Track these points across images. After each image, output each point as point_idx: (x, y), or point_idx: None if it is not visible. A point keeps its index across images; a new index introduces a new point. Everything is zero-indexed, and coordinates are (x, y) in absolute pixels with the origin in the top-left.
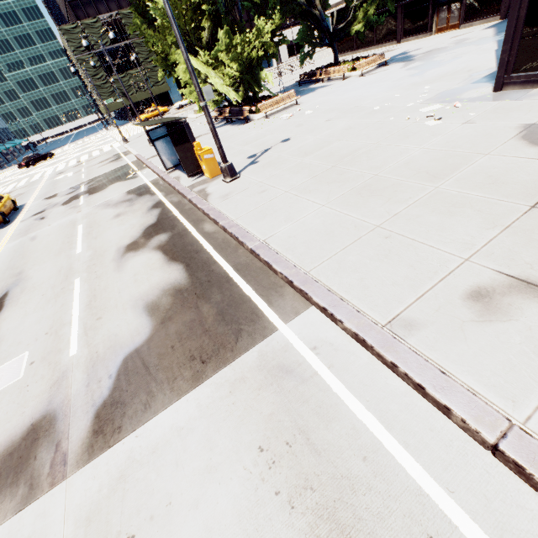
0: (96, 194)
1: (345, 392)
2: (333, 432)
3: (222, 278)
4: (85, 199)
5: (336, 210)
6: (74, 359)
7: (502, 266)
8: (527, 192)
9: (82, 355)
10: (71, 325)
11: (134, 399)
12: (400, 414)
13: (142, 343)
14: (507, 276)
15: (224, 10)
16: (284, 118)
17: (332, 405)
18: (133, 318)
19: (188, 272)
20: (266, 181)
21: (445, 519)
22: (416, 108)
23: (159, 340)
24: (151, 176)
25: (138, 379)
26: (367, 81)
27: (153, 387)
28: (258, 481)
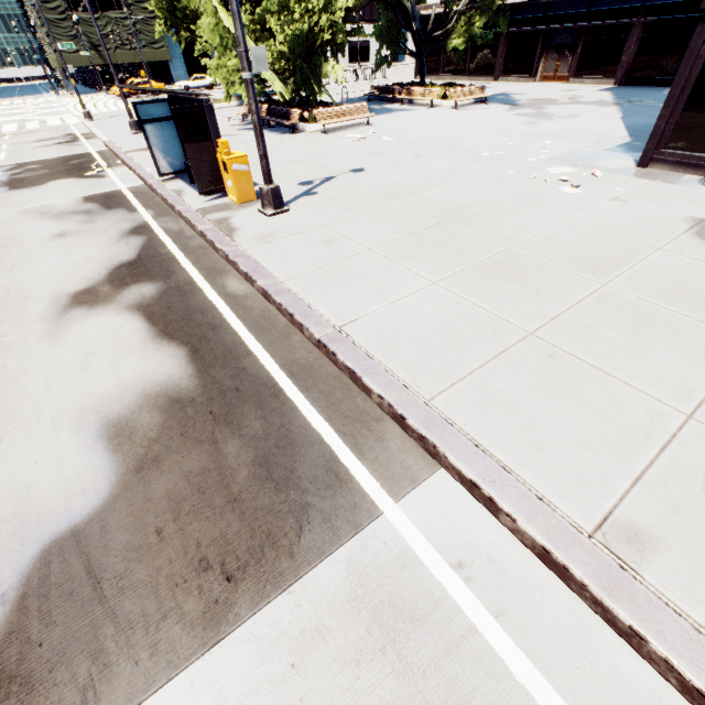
0: (23, 190)
1: (541, 683)
2: None
3: (263, 387)
4: None
5: (457, 294)
6: None
7: None
8: None
9: None
10: None
11: (58, 672)
12: None
13: (89, 514)
14: None
15: None
16: (351, 138)
17: None
18: (73, 450)
19: (196, 366)
20: (334, 227)
21: None
22: (541, 165)
23: (129, 510)
24: (131, 181)
25: (71, 612)
26: (464, 116)
27: (108, 640)
28: None
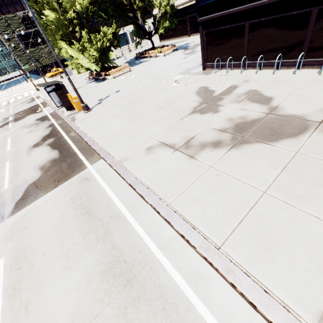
0: (18, 121)
1: (102, 181)
2: (94, 191)
3: (73, 153)
4: (12, 124)
5: (123, 123)
6: (6, 189)
7: (160, 139)
8: (183, 114)
9: (10, 187)
10: (5, 179)
11: (31, 196)
12: (114, 183)
13: (36, 180)
14: (159, 142)
15: (86, 22)
16: (122, 78)
17: (96, 185)
18: (33, 172)
19: (60, 153)
20: (102, 112)
21: (113, 202)
22: (174, 76)
23: (43, 177)
24: (50, 111)
25: (33, 190)
26: (165, 59)
27: (39, 192)
28: (68, 206)
